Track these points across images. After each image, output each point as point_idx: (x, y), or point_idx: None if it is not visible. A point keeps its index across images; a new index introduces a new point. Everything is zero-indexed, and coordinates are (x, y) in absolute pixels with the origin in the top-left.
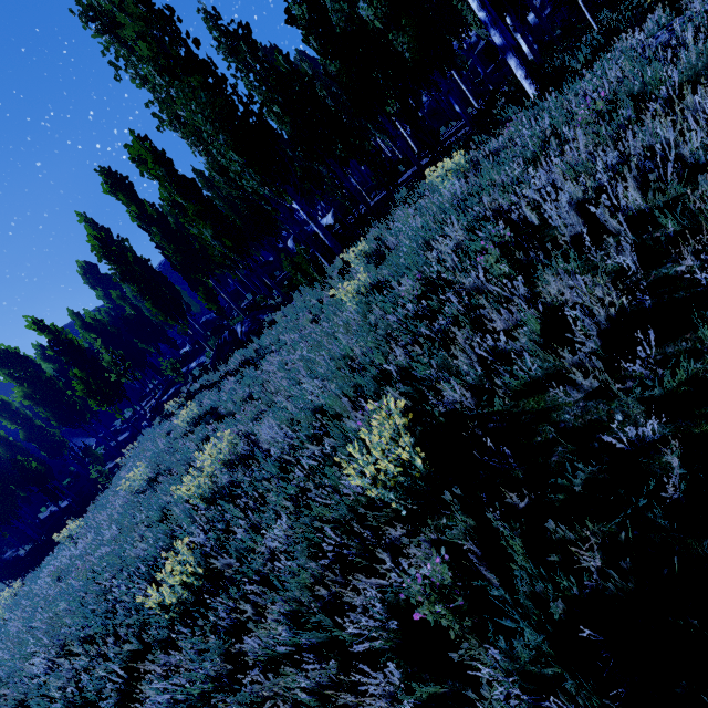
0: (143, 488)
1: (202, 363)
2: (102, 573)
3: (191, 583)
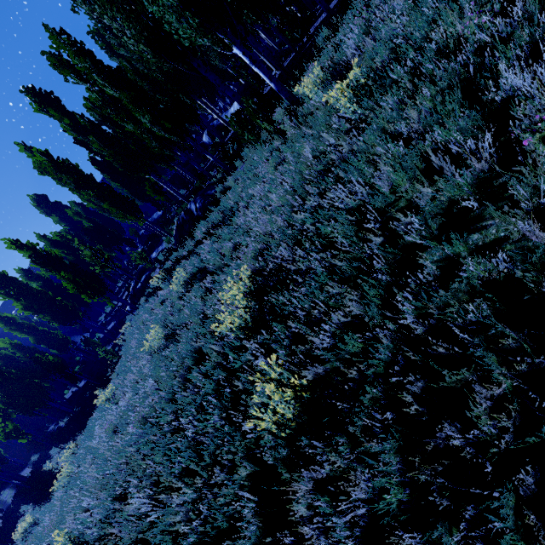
0: (163, 345)
1: (163, 250)
2: (163, 417)
3: (301, 396)
